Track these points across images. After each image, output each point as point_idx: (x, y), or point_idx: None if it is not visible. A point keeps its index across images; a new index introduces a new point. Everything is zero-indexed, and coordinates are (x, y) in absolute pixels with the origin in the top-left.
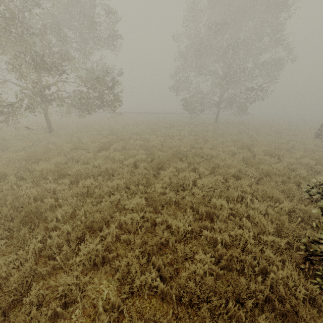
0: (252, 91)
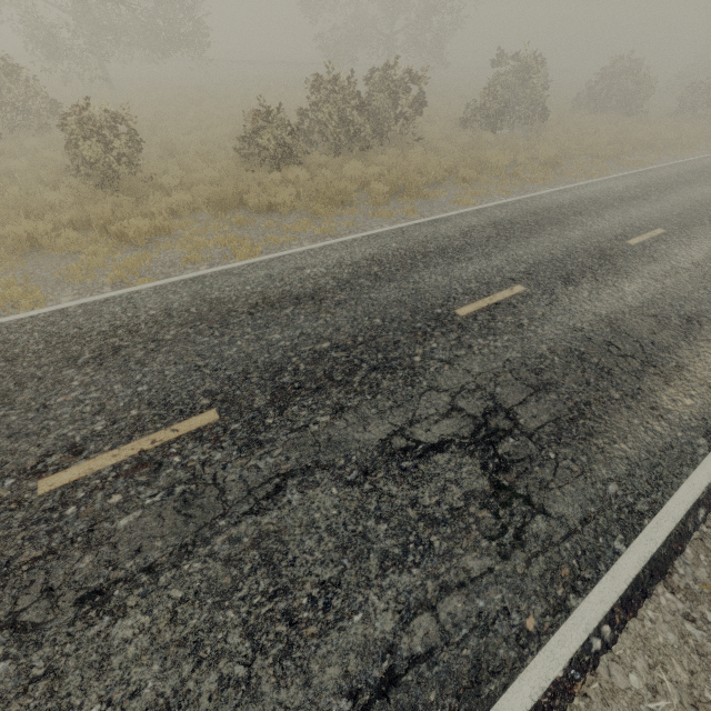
0: (435, 14)
